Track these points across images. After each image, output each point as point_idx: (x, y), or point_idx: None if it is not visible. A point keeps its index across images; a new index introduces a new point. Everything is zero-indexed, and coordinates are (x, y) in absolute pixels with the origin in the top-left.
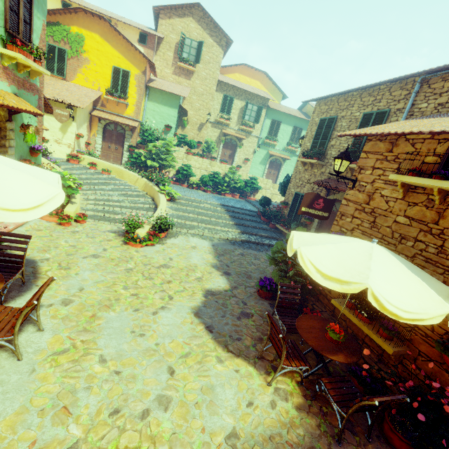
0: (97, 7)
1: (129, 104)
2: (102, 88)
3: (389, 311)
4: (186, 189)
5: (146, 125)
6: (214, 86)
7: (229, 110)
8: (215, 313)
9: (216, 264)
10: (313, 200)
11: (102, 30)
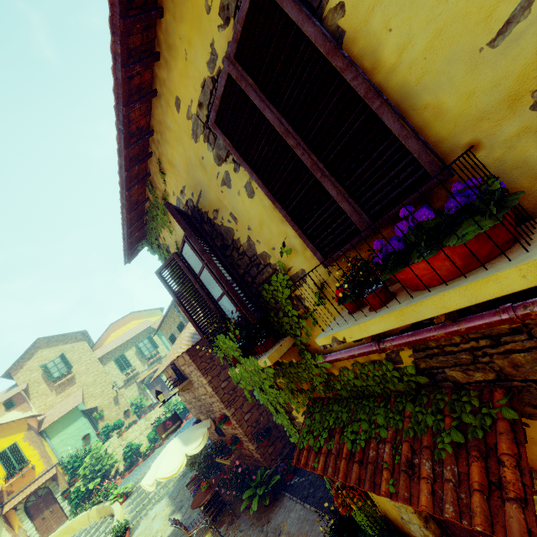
0: None
1: (34, 463)
2: None
3: (171, 476)
4: (143, 463)
5: (65, 459)
6: (99, 366)
7: (128, 363)
8: None
9: (172, 510)
10: (165, 426)
11: None
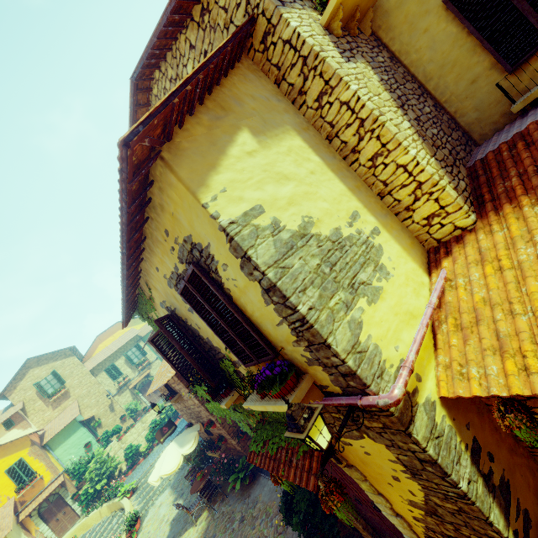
0: None
1: (42, 474)
2: (11, 494)
3: (172, 472)
4: (144, 461)
5: (70, 466)
6: (91, 378)
7: (119, 372)
8: (175, 527)
9: (175, 497)
10: (162, 432)
11: None
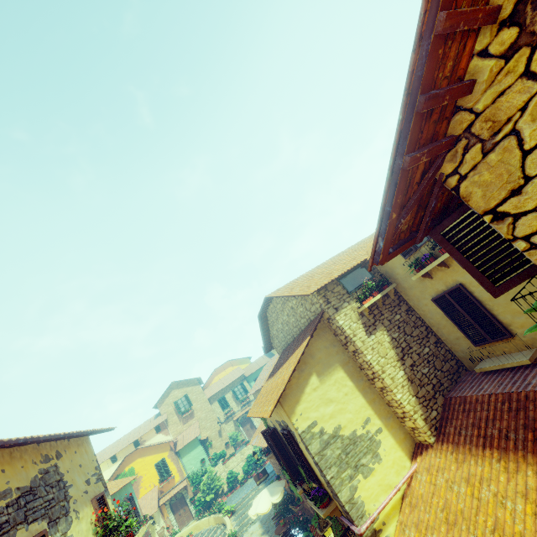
0: (125, 437)
1: (174, 474)
2: (156, 483)
3: (264, 513)
4: (240, 489)
5: (190, 474)
6: (209, 405)
7: (227, 404)
8: None
9: (263, 531)
10: (258, 476)
11: (139, 454)
